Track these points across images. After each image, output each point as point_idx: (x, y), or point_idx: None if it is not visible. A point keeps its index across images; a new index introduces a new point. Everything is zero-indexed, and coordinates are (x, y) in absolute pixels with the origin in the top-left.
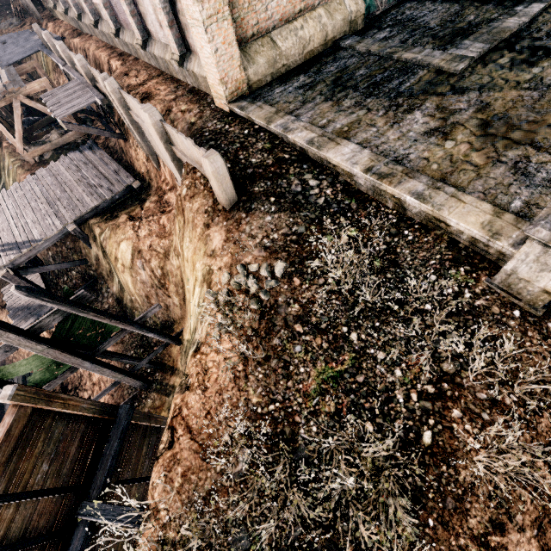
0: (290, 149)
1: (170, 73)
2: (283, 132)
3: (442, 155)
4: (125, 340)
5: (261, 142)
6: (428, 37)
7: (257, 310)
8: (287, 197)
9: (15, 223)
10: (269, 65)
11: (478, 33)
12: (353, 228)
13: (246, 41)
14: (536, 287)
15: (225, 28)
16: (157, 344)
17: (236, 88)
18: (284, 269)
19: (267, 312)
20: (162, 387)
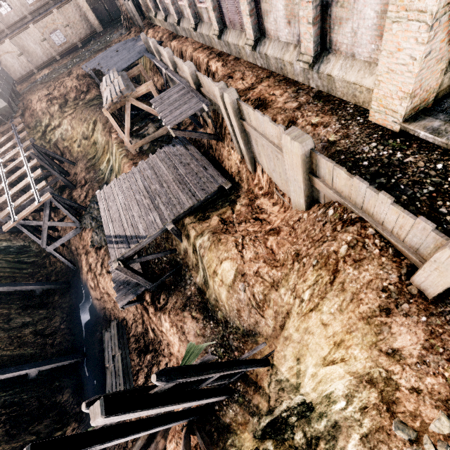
0: None
1: (282, 74)
2: None
3: None
4: (206, 334)
5: None
6: None
7: None
8: None
9: (124, 215)
10: None
11: None
12: None
13: None
14: None
15: None
16: (237, 349)
17: (421, 100)
18: None
19: None
20: (244, 402)
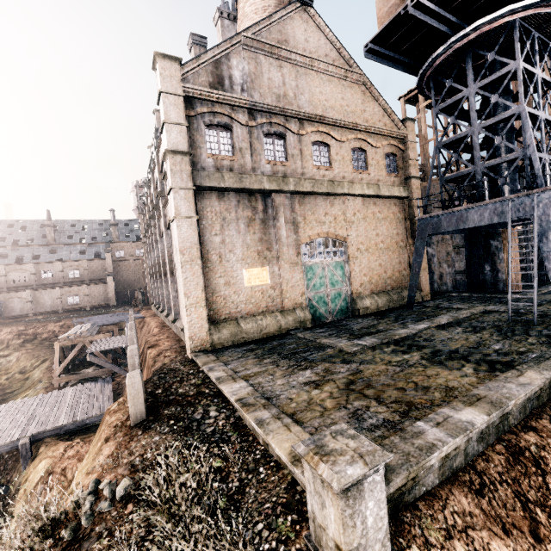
0: (213, 386)
1: (180, 337)
2: (207, 370)
3: (304, 398)
4: None
5: (196, 379)
6: (347, 334)
7: (66, 541)
8: (185, 422)
9: None
10: (231, 335)
11: (377, 334)
12: (220, 459)
13: (219, 321)
14: (331, 540)
15: (201, 311)
16: None
17: (201, 344)
18: (127, 489)
19: (71, 545)
20: None
